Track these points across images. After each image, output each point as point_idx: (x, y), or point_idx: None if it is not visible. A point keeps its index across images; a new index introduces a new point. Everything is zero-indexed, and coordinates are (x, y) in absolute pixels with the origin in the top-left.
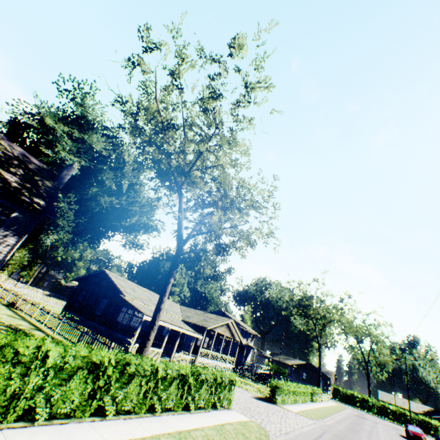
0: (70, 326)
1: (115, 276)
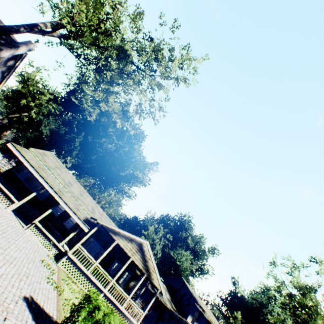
0: None
1: (57, 159)
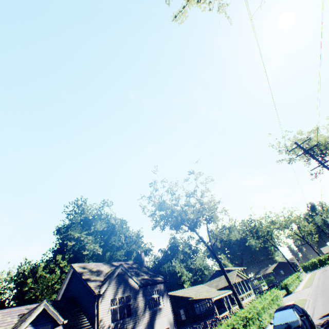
0: (196, 328)
1: (172, 292)
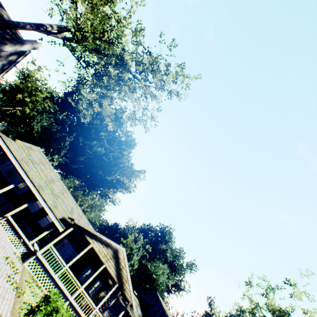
0: None
1: (43, 155)
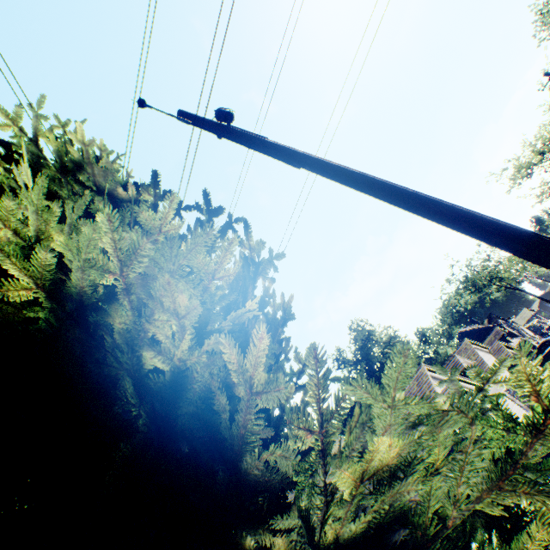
0: None
1: None
